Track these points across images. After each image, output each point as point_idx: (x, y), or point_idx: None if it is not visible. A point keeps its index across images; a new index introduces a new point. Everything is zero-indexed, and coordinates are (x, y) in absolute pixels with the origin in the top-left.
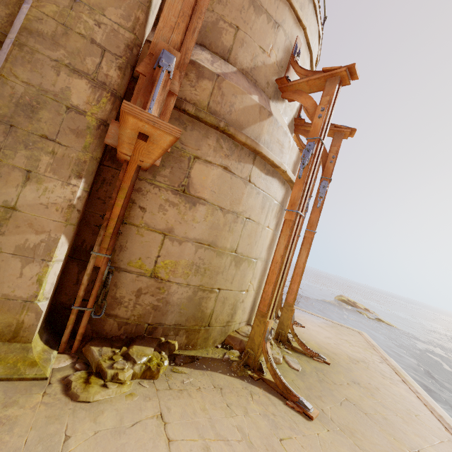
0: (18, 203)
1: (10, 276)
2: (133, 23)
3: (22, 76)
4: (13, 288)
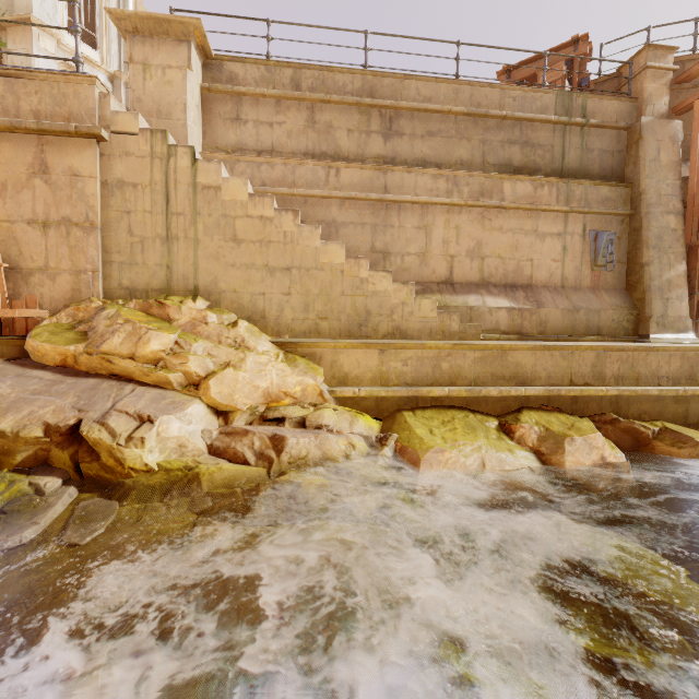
0: (670, 278)
1: (678, 308)
2: (678, 175)
3: (654, 226)
4: (680, 313)
